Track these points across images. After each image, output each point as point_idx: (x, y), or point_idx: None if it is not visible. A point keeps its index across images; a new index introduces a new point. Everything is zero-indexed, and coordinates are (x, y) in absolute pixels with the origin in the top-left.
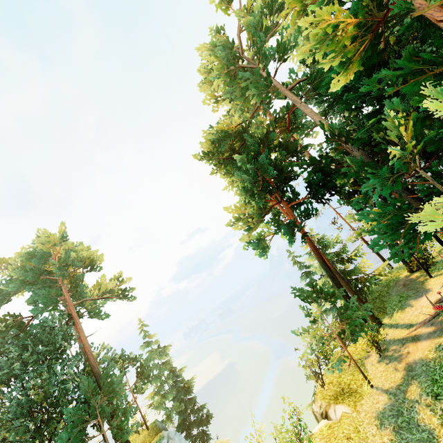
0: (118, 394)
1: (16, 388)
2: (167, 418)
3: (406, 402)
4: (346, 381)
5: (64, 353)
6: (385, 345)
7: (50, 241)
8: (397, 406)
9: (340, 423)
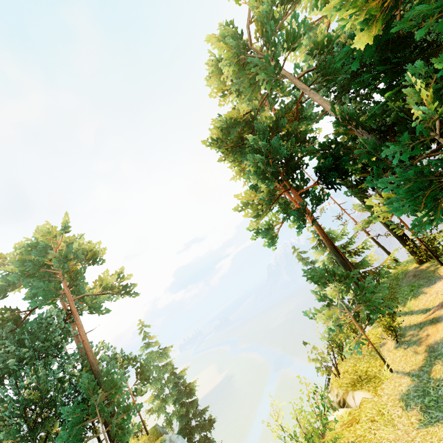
0: (119, 391)
1: (11, 386)
2: (167, 424)
3: (432, 382)
4: (362, 368)
5: (62, 349)
6: (401, 332)
7: (52, 233)
8: (422, 387)
9: (361, 408)
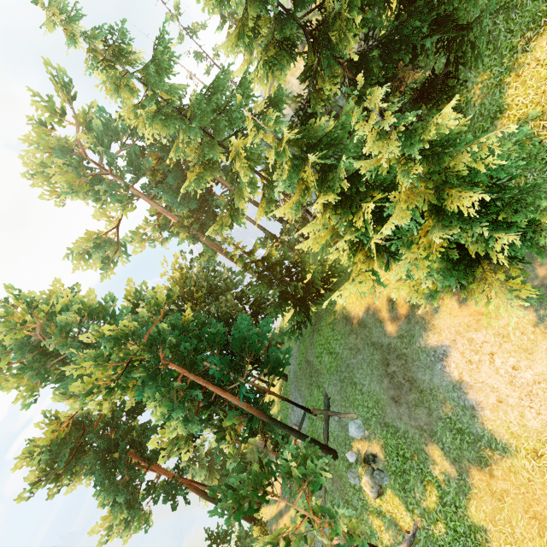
0: None
1: None
2: None
3: None
4: None
5: None
6: (270, 527)
7: None
8: None
9: None
